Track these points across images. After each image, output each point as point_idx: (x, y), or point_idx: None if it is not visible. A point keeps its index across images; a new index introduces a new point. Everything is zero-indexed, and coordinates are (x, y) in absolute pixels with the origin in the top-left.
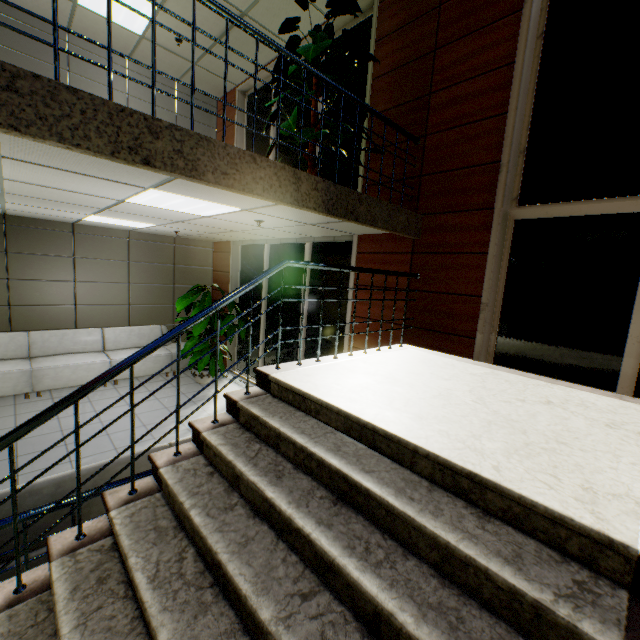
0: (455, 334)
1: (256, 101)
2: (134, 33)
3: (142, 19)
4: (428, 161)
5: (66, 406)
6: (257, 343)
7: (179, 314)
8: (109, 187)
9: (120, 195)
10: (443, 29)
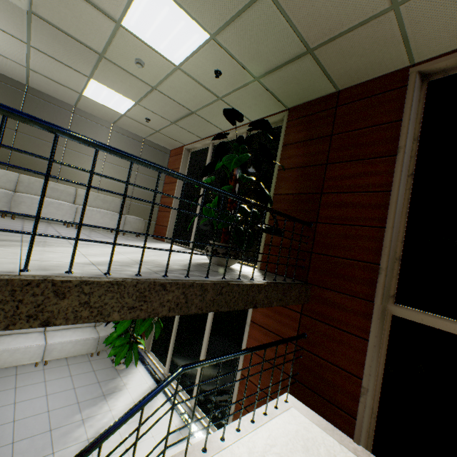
0: (336, 405)
1: (196, 157)
2: (118, 112)
3: (124, 106)
4: (318, 242)
5: None
6: (170, 335)
7: None
8: None
9: None
10: (333, 151)
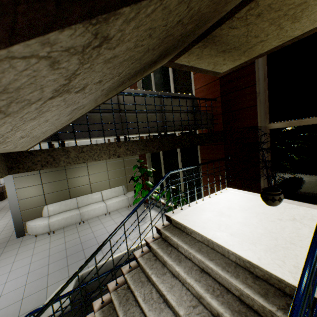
0: None
1: None
2: None
3: None
4: None
5: None
6: None
7: None
8: None
9: None
10: None
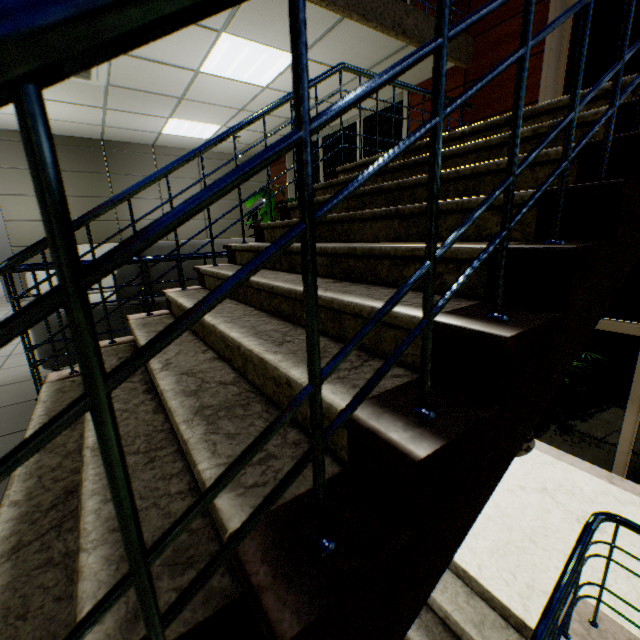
0: None
1: None
2: None
3: None
4: None
5: (196, 155)
6: None
7: (247, 229)
8: (190, 41)
9: (197, 57)
10: None
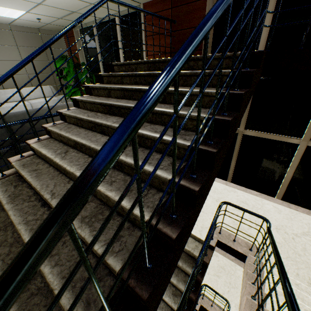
0: None
1: None
2: None
3: None
4: None
5: (28, 61)
6: None
7: (57, 79)
8: None
9: None
10: None
